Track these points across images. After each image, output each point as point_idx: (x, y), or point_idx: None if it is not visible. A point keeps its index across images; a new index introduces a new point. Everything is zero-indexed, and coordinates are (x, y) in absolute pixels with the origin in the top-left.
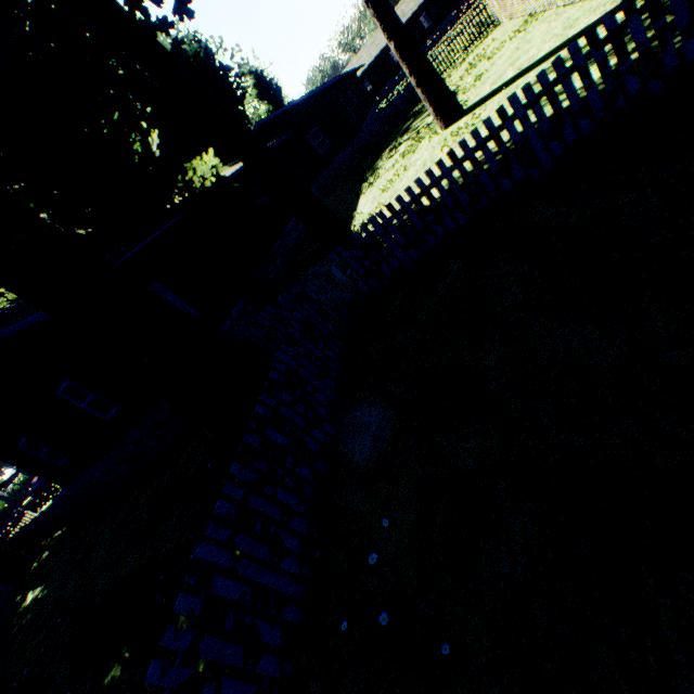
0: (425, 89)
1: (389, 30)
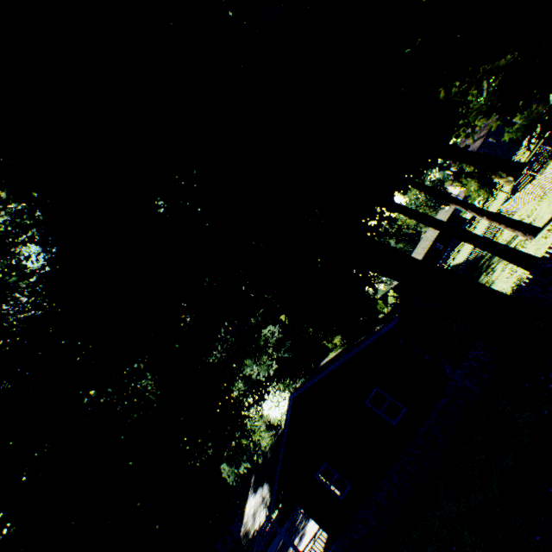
0: (511, 226)
1: (480, 213)
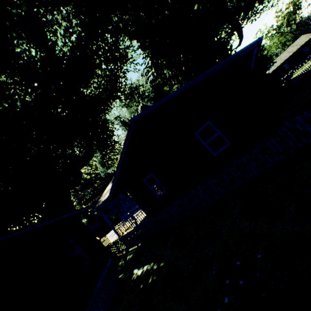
0: None
1: None
